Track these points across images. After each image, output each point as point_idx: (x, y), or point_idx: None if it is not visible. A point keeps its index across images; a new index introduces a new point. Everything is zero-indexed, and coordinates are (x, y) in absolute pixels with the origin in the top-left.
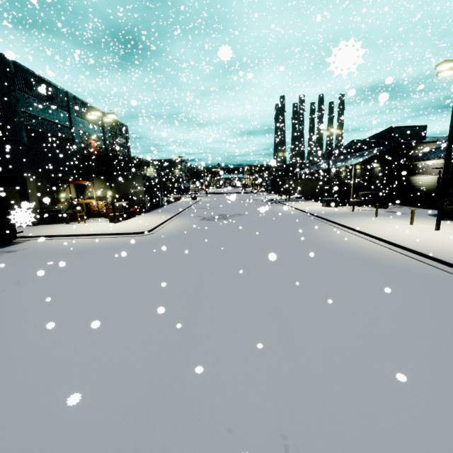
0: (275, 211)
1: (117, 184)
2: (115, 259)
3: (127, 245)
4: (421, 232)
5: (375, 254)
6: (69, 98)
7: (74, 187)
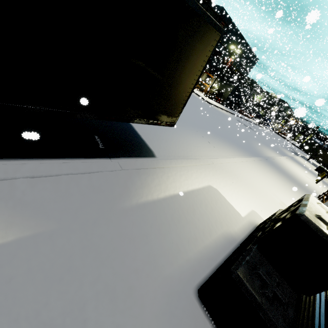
0: (279, 147)
1: (222, 84)
2: (191, 96)
3: (198, 99)
4: (304, 175)
5: (259, 149)
6: (236, 33)
7: (206, 76)
